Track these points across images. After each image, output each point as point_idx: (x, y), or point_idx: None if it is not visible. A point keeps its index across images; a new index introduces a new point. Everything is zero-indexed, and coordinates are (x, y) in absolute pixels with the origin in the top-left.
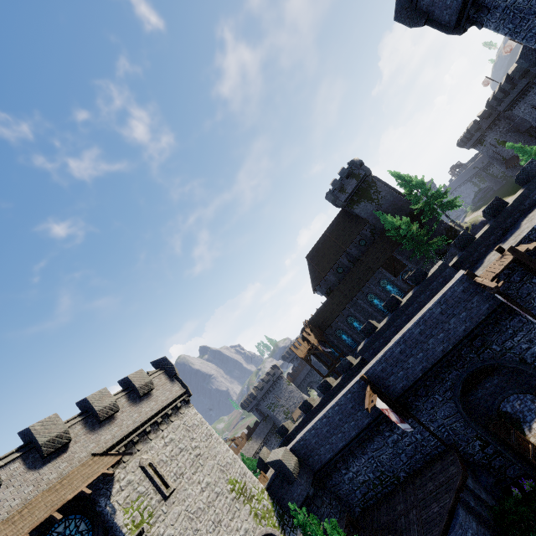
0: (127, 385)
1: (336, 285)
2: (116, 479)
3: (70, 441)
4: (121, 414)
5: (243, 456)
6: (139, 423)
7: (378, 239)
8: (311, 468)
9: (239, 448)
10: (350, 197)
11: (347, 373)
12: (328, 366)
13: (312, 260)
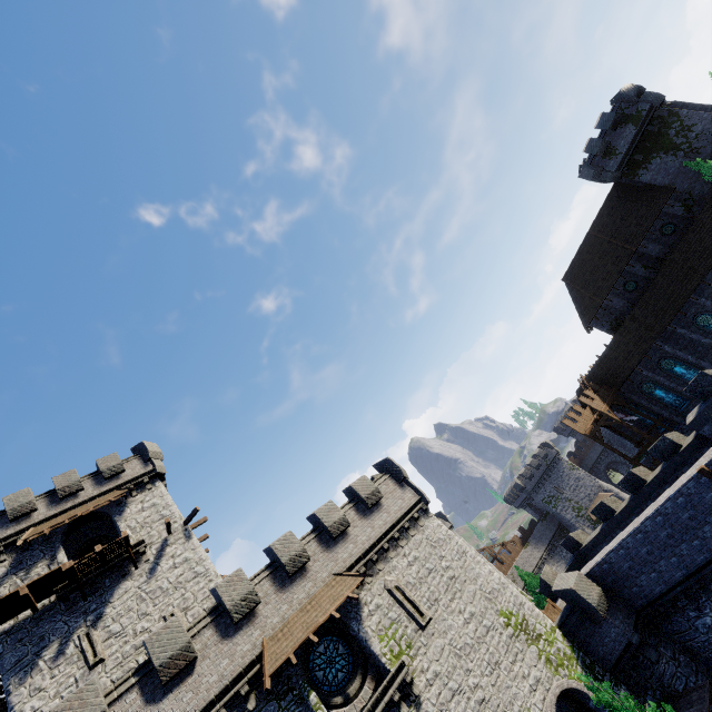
0: (353, 495)
1: (626, 312)
2: (363, 602)
3: (310, 560)
4: (352, 529)
5: (519, 571)
6: (374, 539)
7: (703, 215)
8: (630, 604)
9: (512, 556)
10: (627, 158)
11: (670, 460)
12: (636, 442)
13: (575, 282)
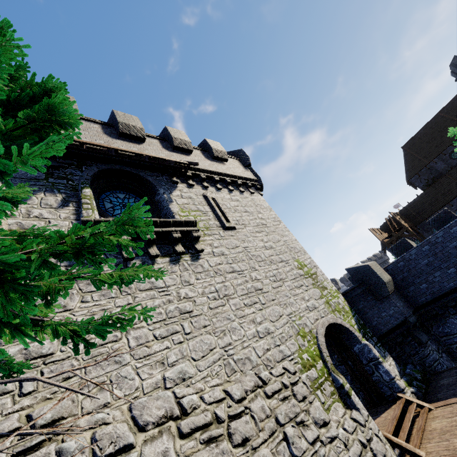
0: (203, 148)
1: (444, 174)
2: (179, 189)
3: (144, 141)
4: (193, 156)
5: None
6: (208, 169)
7: None
8: (411, 301)
9: None
10: None
11: None
12: None
13: (412, 149)
